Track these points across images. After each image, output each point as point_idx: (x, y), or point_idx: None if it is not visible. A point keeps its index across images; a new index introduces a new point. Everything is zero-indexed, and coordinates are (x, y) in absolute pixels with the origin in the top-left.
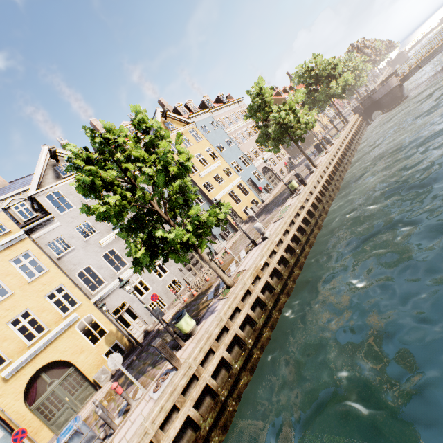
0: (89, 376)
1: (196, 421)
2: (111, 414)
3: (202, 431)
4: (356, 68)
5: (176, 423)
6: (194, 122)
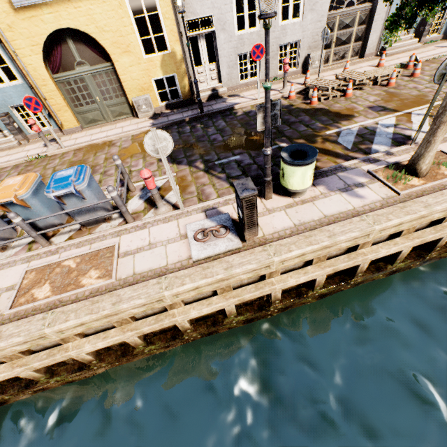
0: (128, 94)
1: (227, 314)
2: (133, 186)
3: (226, 322)
4: None
5: (204, 310)
6: None
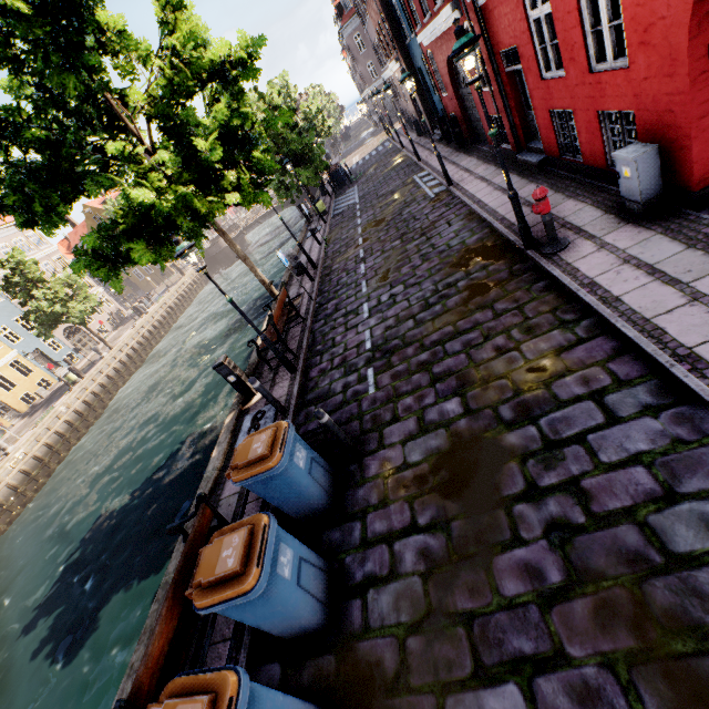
0: None
1: None
2: None
3: None
4: None
5: None
6: None
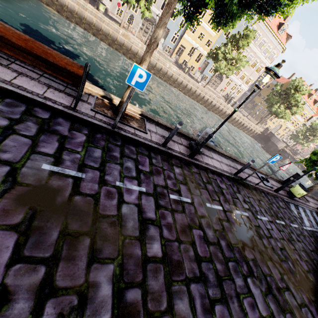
0: None
1: (75, 11)
2: None
3: (73, 14)
4: (315, 138)
5: (72, 3)
6: None
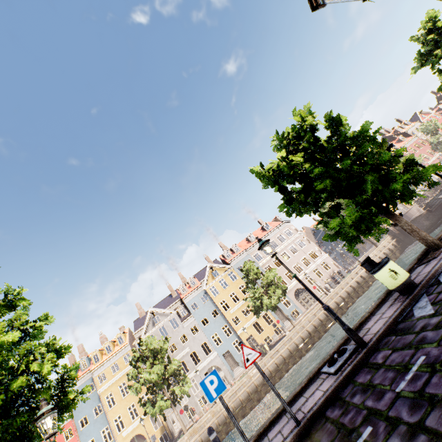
0: None
1: None
2: None
3: None
4: None
5: None
6: (231, 266)
